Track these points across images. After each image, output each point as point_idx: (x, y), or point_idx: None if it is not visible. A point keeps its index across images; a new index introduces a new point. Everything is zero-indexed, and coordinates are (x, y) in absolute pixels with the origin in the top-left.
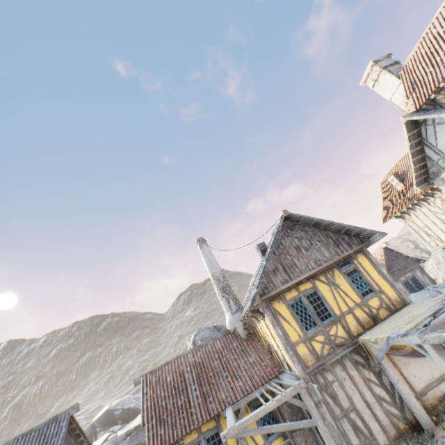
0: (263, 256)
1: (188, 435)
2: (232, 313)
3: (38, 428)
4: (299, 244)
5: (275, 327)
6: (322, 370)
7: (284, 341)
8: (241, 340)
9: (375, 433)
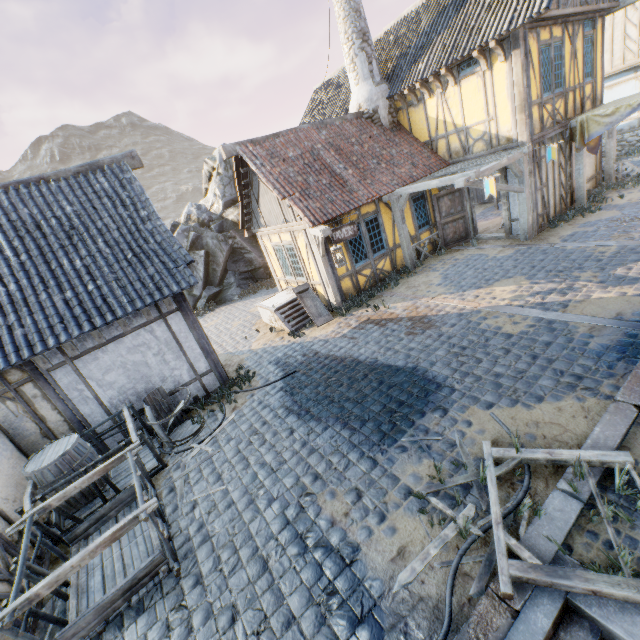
0: None
1: (346, 215)
2: (376, 84)
3: (60, 178)
4: None
5: (523, 74)
6: (540, 144)
7: (526, 96)
8: (383, 129)
9: (550, 208)
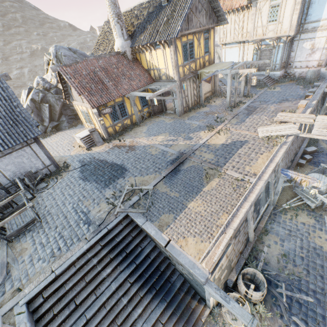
0: (167, 2)
1: (109, 102)
2: (125, 40)
3: None
4: (198, 6)
5: (174, 55)
6: (184, 81)
7: (176, 63)
8: (129, 61)
9: (189, 104)
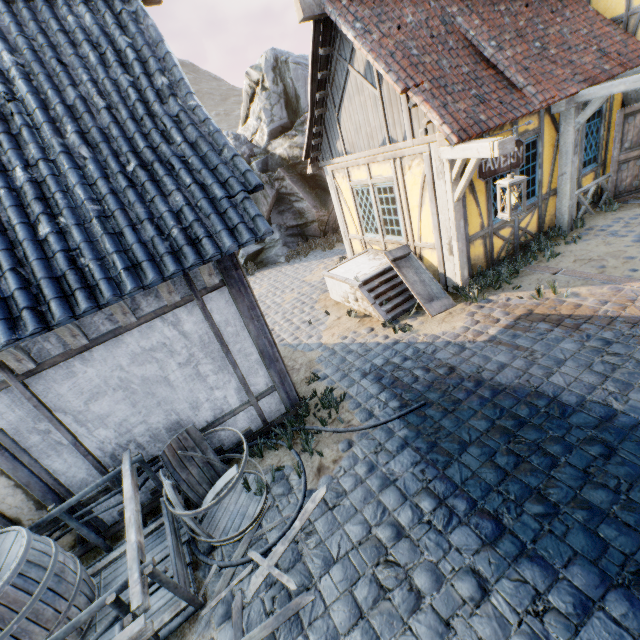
0: None
1: (497, 132)
2: None
3: None
4: None
5: None
6: None
7: None
8: None
9: None
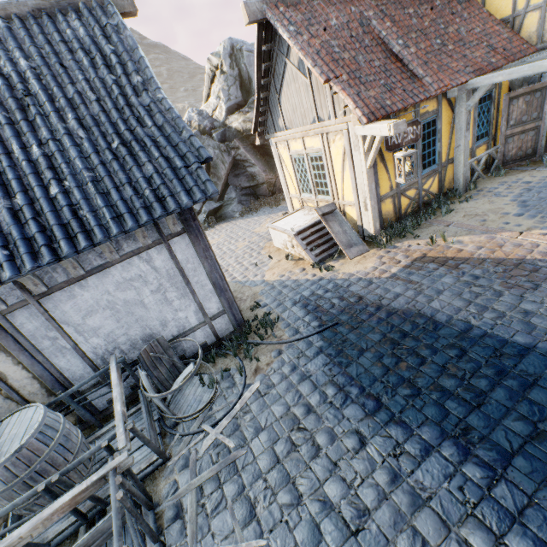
0: None
1: (402, 113)
2: None
3: (10, 15)
4: None
5: None
6: None
7: None
8: None
9: None
